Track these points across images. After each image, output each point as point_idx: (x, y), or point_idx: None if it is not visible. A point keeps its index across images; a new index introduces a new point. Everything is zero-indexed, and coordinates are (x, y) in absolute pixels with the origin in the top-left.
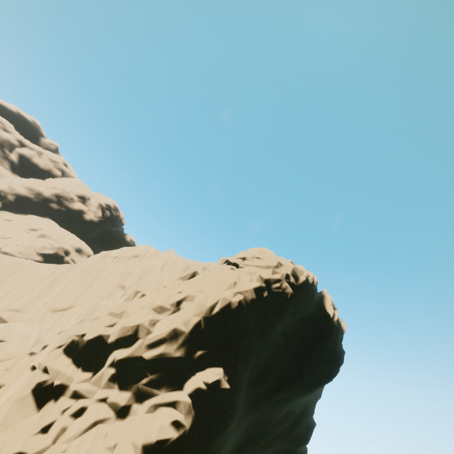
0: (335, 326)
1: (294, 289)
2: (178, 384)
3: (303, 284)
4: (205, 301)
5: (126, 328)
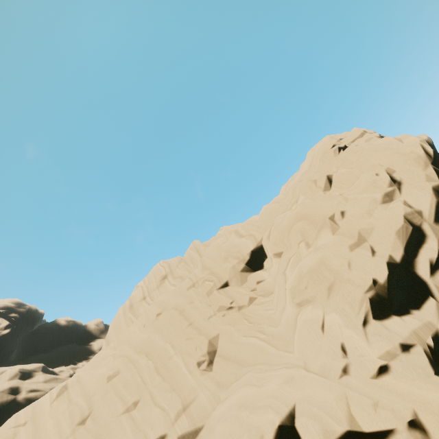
0: None
1: None
2: None
3: None
4: (415, 154)
5: (402, 229)
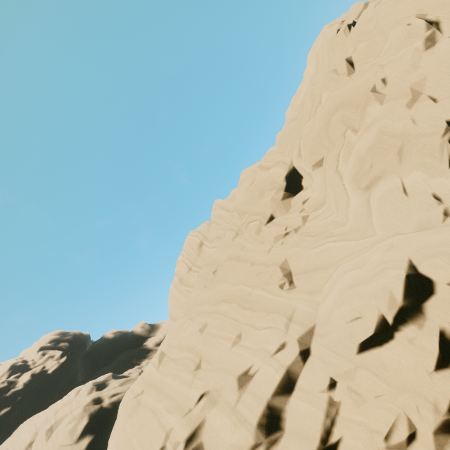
0: None
1: None
2: None
3: None
4: None
5: None
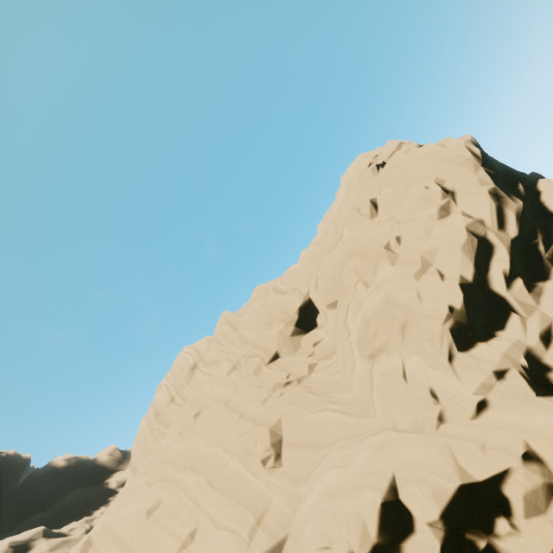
0: None
1: None
2: (552, 219)
3: None
4: (462, 158)
5: (467, 243)
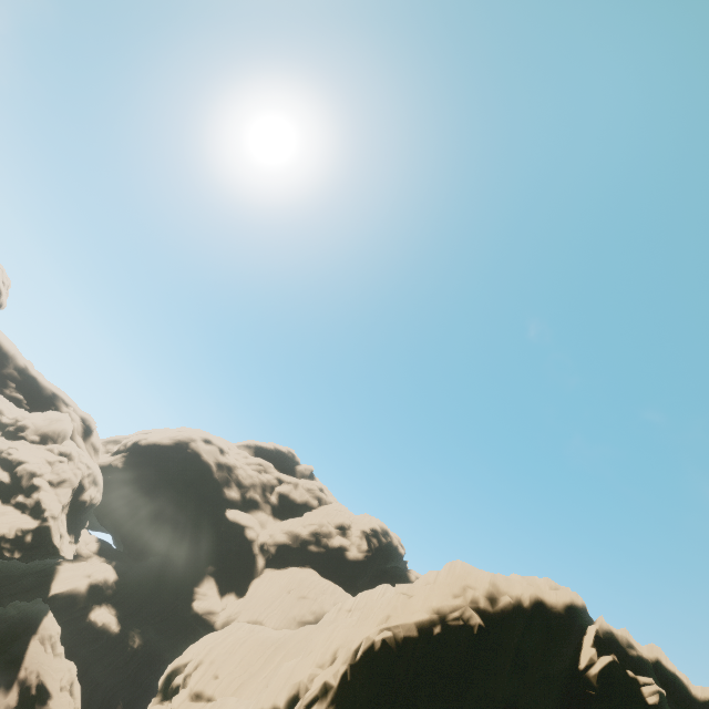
0: (594, 687)
1: (488, 618)
2: None
3: (507, 608)
4: (352, 644)
5: (291, 686)
